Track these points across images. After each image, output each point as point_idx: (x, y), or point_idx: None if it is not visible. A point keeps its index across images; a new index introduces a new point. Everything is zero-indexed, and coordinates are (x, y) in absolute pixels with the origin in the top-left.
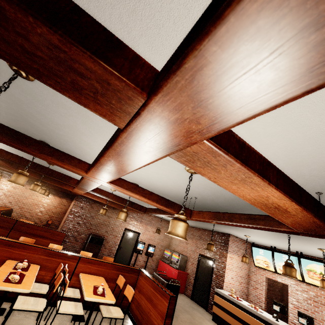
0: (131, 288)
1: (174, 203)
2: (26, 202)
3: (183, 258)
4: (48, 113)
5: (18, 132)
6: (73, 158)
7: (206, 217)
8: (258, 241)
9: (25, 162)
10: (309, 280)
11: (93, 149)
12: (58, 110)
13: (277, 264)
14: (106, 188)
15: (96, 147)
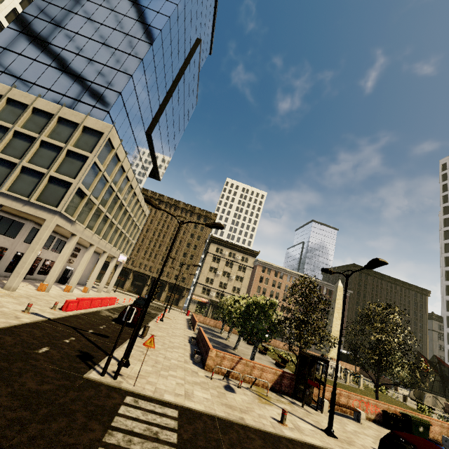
0: None
1: None
2: None
3: None
4: None
5: None
6: None
7: None
8: None
9: None
10: None
11: None
12: None
13: None
14: None
15: None
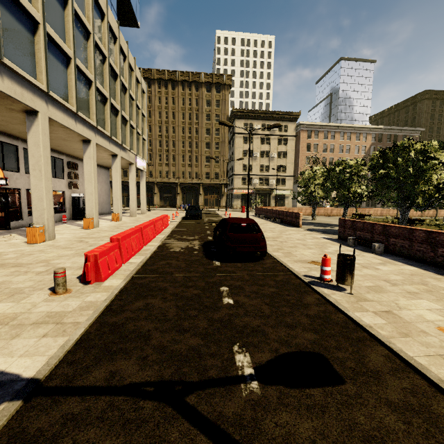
0: None
1: None
2: None
3: None
4: None
5: None
6: None
7: None
8: None
9: None
10: None
11: None
12: None
13: None
14: None
15: None
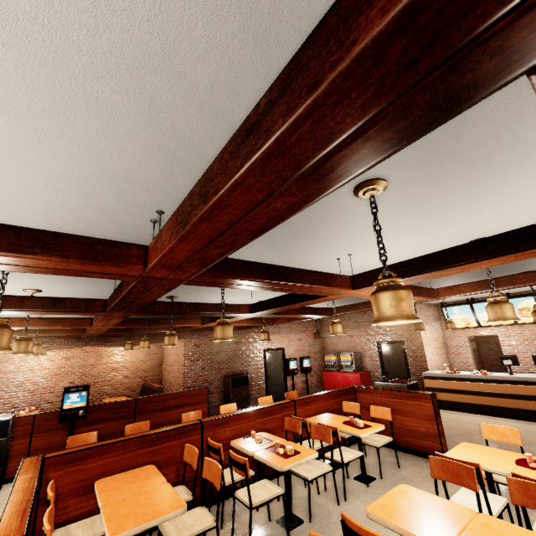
0: (379, 407)
1: (421, 288)
2: (97, 373)
3: (356, 356)
4: (318, 228)
5: (283, 268)
6: (335, 276)
7: (466, 290)
8: (451, 299)
9: (179, 308)
10: (522, 319)
11: (325, 255)
12: (348, 221)
13: (479, 317)
14: (250, 302)
15: (340, 250)
